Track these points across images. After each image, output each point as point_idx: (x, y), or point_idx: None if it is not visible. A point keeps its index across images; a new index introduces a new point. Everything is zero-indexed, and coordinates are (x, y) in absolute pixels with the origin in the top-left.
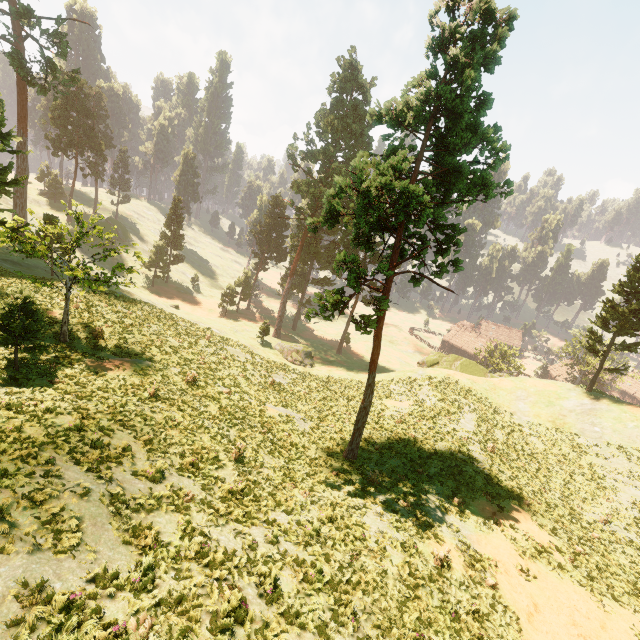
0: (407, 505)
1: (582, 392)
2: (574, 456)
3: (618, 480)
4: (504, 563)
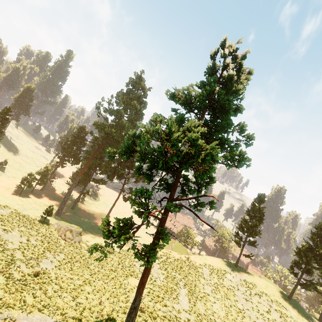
0: None
1: (234, 268)
2: (240, 320)
3: None
4: None
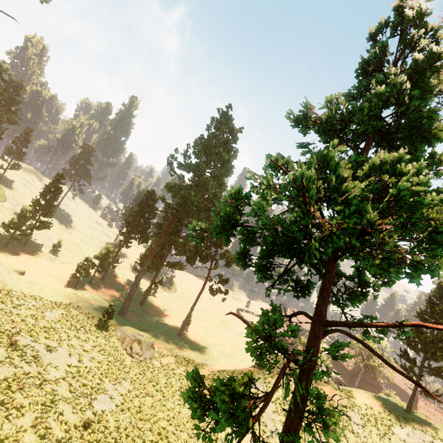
0: None
1: (405, 415)
2: None
3: None
4: None
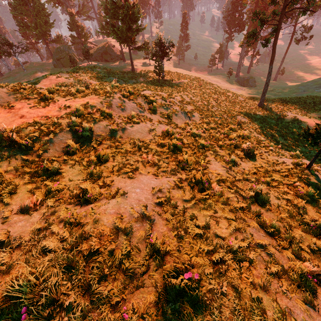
0: (277, 112)
1: None
2: None
3: None
4: (312, 123)
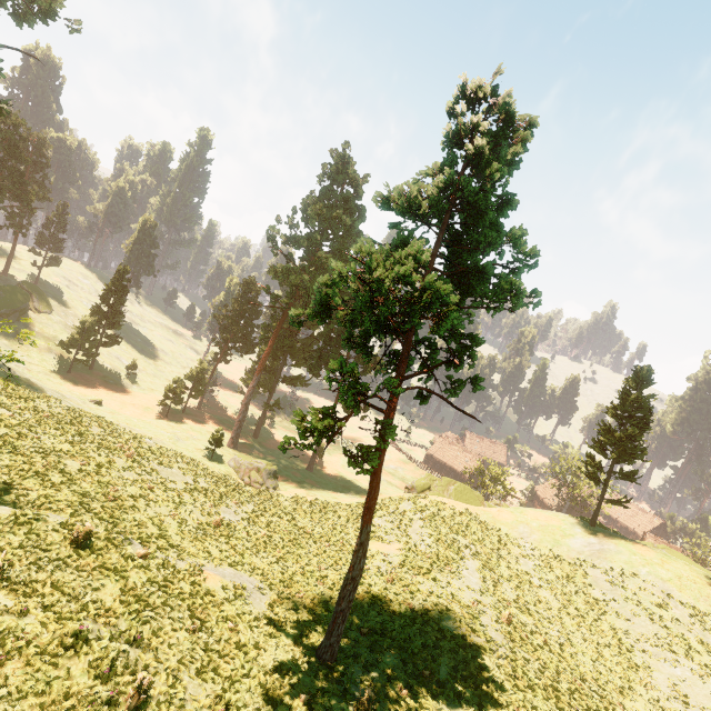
0: None
1: (586, 527)
2: (594, 617)
3: (648, 652)
4: None
